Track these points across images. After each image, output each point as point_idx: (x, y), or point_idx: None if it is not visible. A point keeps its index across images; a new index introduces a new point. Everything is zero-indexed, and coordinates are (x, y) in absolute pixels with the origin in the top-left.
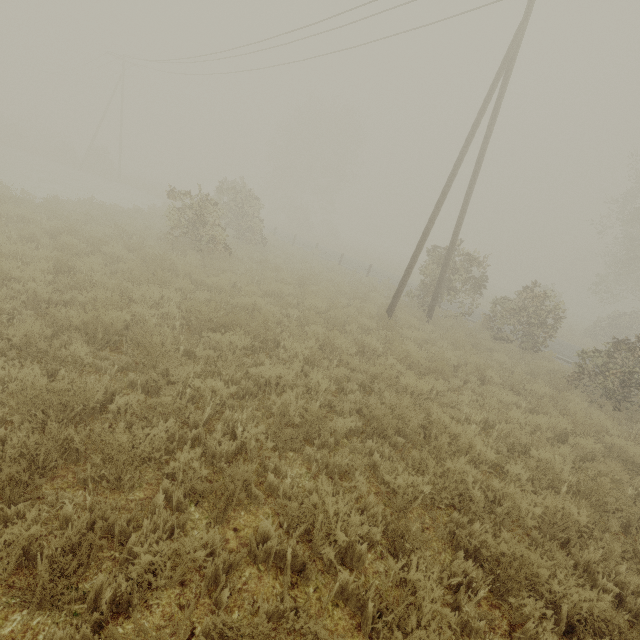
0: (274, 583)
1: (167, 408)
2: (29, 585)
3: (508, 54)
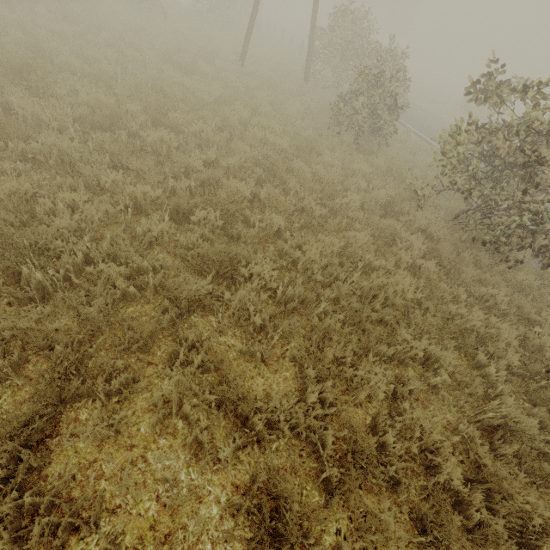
0: None
1: None
2: None
3: None
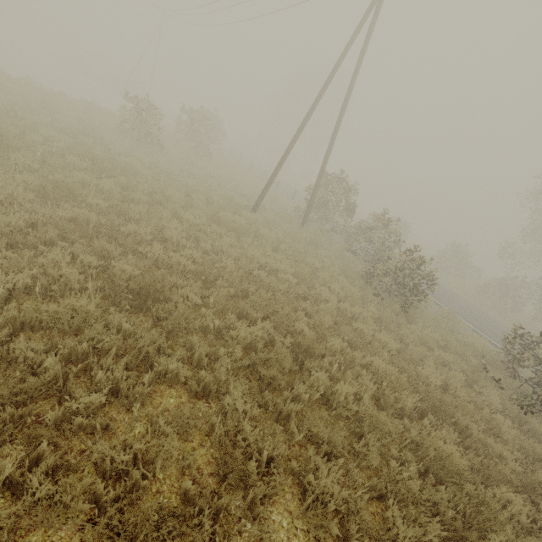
0: None
1: None
2: None
3: (368, 9)
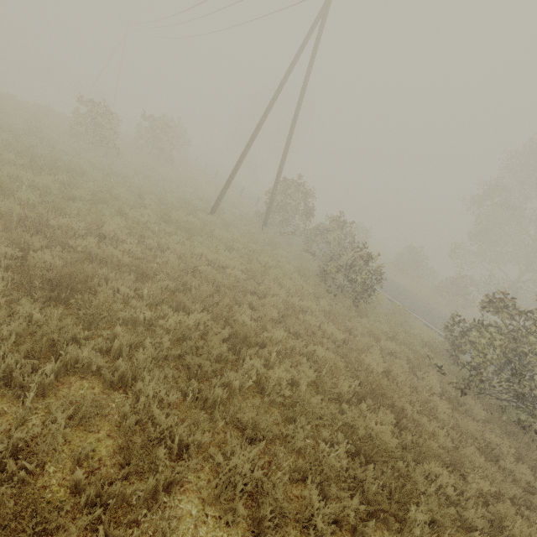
0: None
1: None
2: None
3: (313, 24)
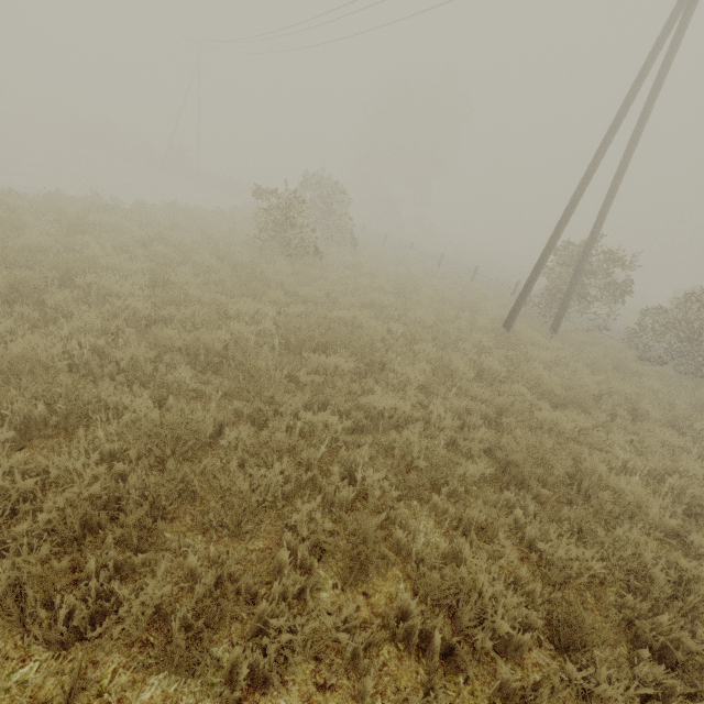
0: (417, 667)
1: (280, 445)
2: (162, 644)
3: None
